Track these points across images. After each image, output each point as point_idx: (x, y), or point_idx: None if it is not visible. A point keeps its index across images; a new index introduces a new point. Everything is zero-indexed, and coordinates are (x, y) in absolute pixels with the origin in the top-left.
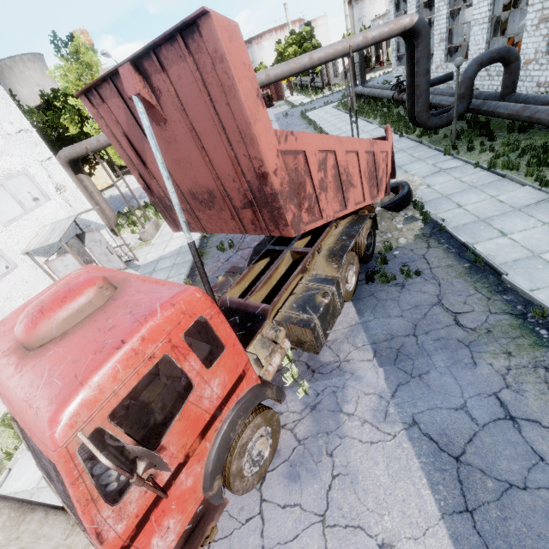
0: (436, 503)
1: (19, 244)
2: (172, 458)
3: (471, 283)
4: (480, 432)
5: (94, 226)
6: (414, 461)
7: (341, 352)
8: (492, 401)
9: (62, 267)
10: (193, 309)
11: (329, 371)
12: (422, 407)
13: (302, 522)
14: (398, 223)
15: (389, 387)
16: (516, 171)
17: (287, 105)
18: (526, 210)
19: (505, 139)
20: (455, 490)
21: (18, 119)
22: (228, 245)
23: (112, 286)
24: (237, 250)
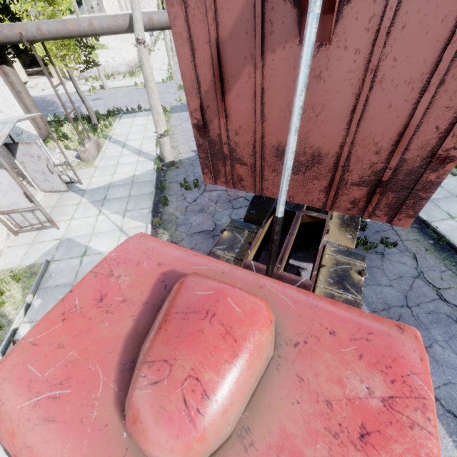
0: None
1: None
2: None
3: (440, 260)
4: None
5: (26, 136)
6: (448, 440)
7: None
8: None
9: None
10: None
11: None
12: (437, 382)
13: None
14: None
15: None
16: None
17: None
18: None
19: None
20: None
21: None
22: (191, 184)
23: None
24: (203, 190)
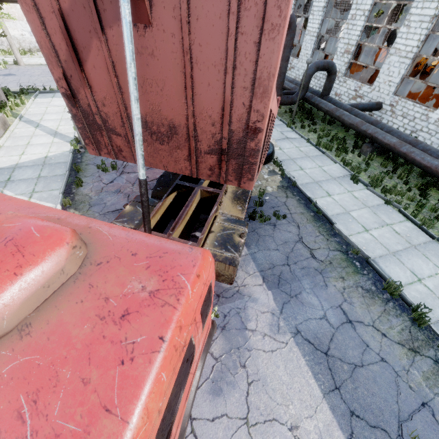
0: (319, 388)
1: None
2: (172, 438)
3: (316, 227)
4: (336, 333)
5: None
6: (302, 360)
7: (238, 278)
8: (339, 311)
9: None
10: (208, 276)
11: (231, 295)
12: (301, 319)
13: (230, 429)
14: (265, 174)
15: (278, 306)
16: (330, 151)
17: None
18: (338, 180)
19: (323, 126)
20: (328, 375)
21: None
22: (109, 166)
23: (82, 242)
24: (121, 172)
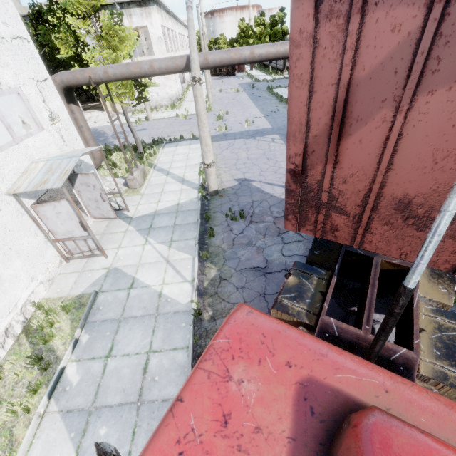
0: None
1: (4, 180)
2: None
3: None
4: None
5: (84, 166)
6: None
7: None
8: None
9: (52, 213)
10: None
11: None
12: None
13: None
14: None
15: None
16: None
17: (250, 78)
18: None
19: None
20: None
21: (14, 22)
22: (236, 214)
23: None
24: (249, 222)
